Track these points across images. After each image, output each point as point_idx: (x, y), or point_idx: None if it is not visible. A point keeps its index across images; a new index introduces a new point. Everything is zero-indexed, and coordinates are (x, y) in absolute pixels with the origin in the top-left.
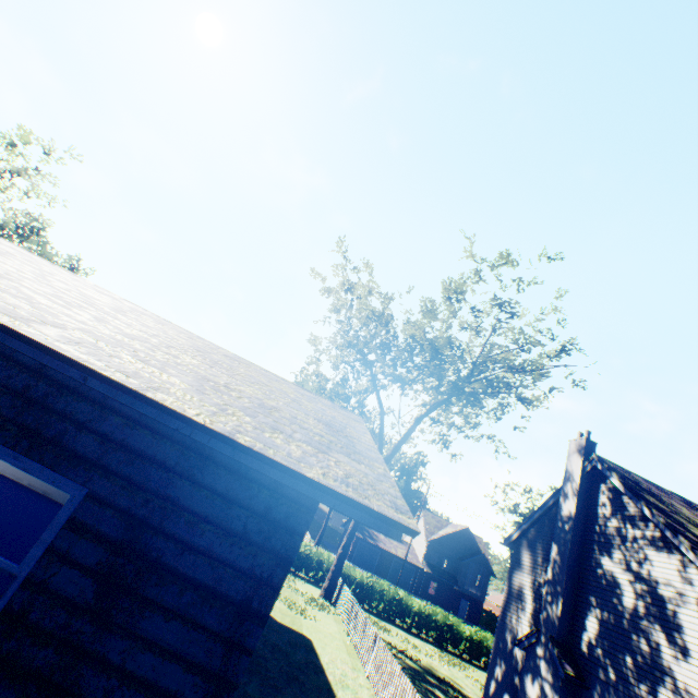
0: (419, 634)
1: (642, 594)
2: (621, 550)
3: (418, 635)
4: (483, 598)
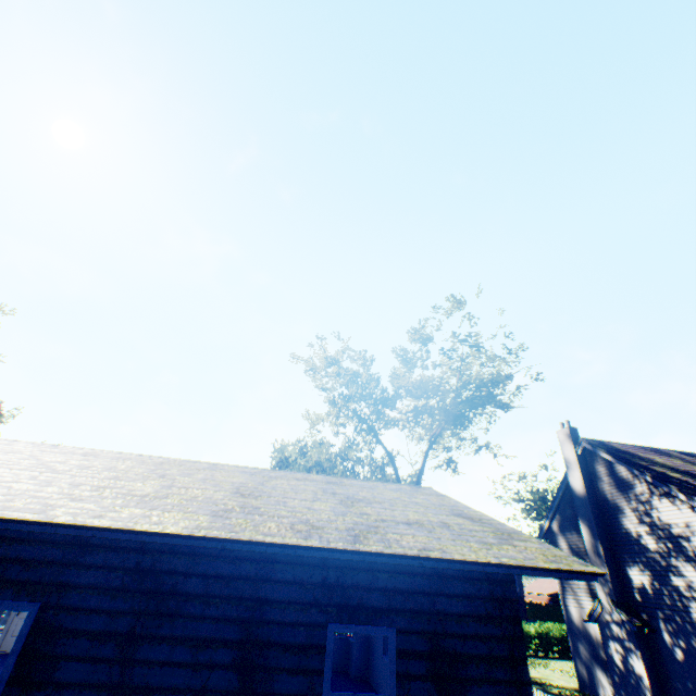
0: None
1: (660, 537)
2: (631, 508)
3: None
4: (522, 592)
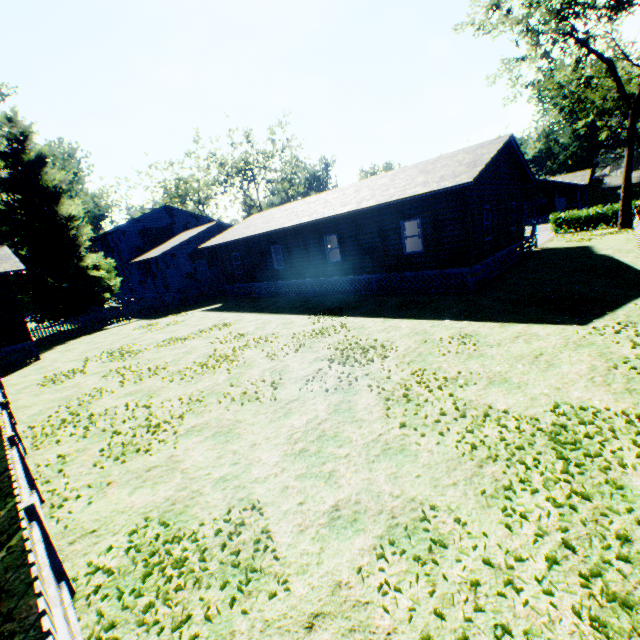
0: None
1: None
2: None
3: None
4: None
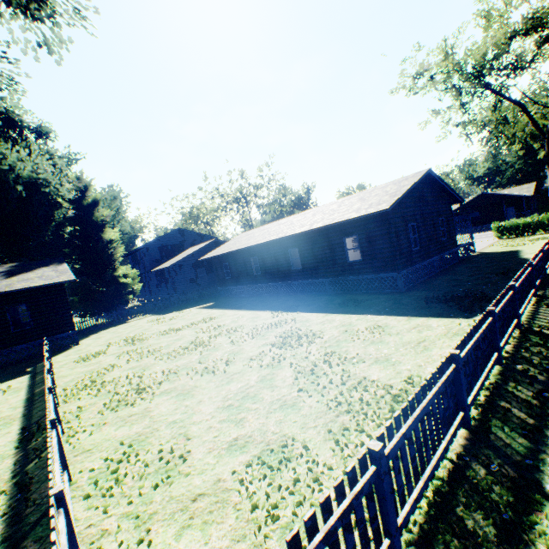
0: None
1: None
2: None
3: None
4: None
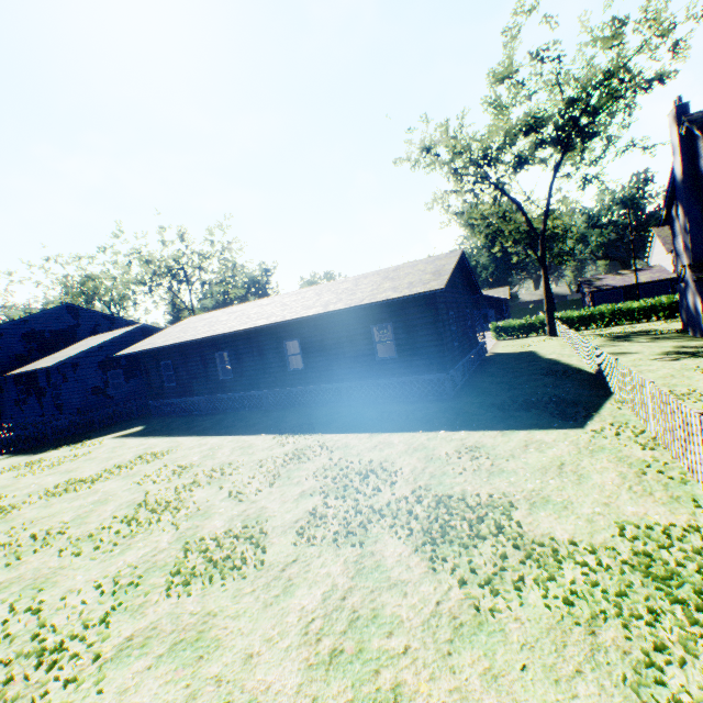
0: (648, 321)
1: None
2: None
3: (646, 322)
4: None
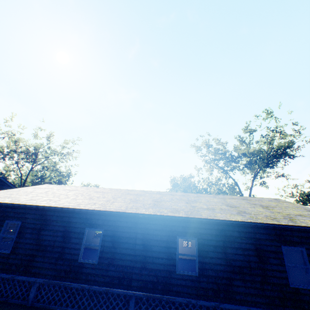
0: None
1: None
2: None
3: None
4: None
